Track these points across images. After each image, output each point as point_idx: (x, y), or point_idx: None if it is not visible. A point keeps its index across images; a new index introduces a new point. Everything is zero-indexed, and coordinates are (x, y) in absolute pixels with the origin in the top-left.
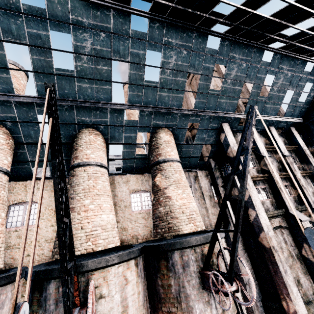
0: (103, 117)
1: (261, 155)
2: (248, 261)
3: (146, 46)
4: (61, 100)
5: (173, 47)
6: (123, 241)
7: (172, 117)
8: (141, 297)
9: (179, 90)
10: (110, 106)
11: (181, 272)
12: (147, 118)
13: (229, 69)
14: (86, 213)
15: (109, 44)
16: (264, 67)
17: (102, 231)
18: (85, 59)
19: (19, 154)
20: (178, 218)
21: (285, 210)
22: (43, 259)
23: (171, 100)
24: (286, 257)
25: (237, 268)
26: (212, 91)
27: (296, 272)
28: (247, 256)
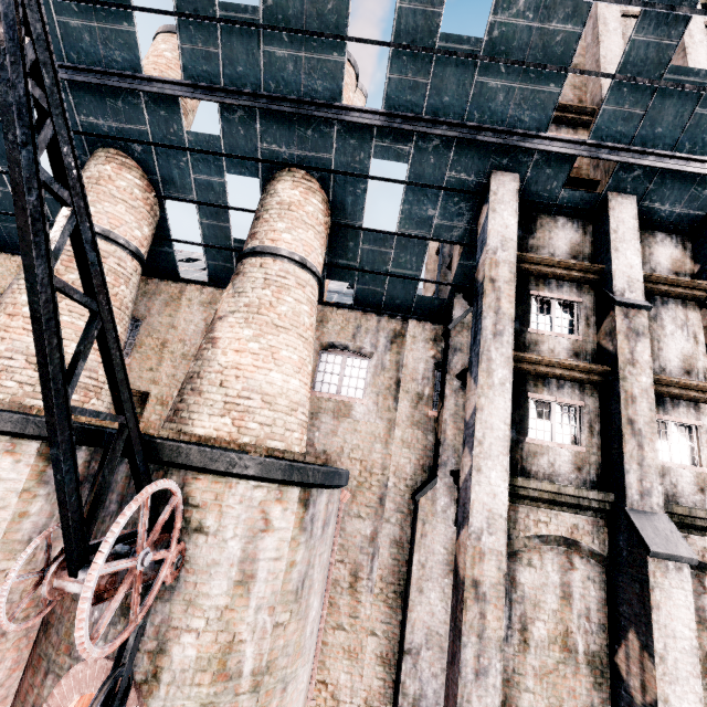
0: (134, 118)
1: (611, 297)
2: (444, 600)
3: None
4: None
5: None
6: (150, 425)
7: (316, 133)
8: (30, 525)
9: (327, 36)
10: (138, 85)
11: (113, 511)
12: (244, 133)
13: None
14: (9, 319)
15: None
16: None
17: (26, 365)
18: None
19: (2, 196)
20: (203, 393)
21: (616, 498)
22: (1, 403)
23: (307, 75)
24: (540, 641)
25: (406, 603)
26: (451, 42)
27: (556, 701)
28: (448, 586)
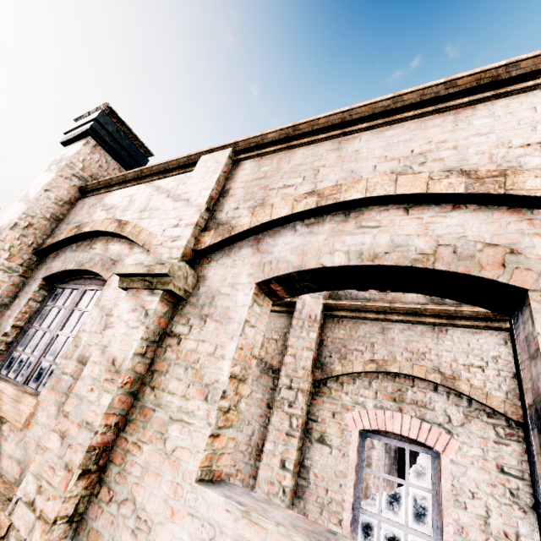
0: None
1: None
2: None
3: None
4: None
5: None
6: None
7: None
8: (386, 469)
9: None
10: None
11: None
12: None
13: None
14: None
15: None
16: None
17: None
18: None
19: None
20: None
21: None
22: None
23: None
24: None
25: None
26: None
27: None
28: None
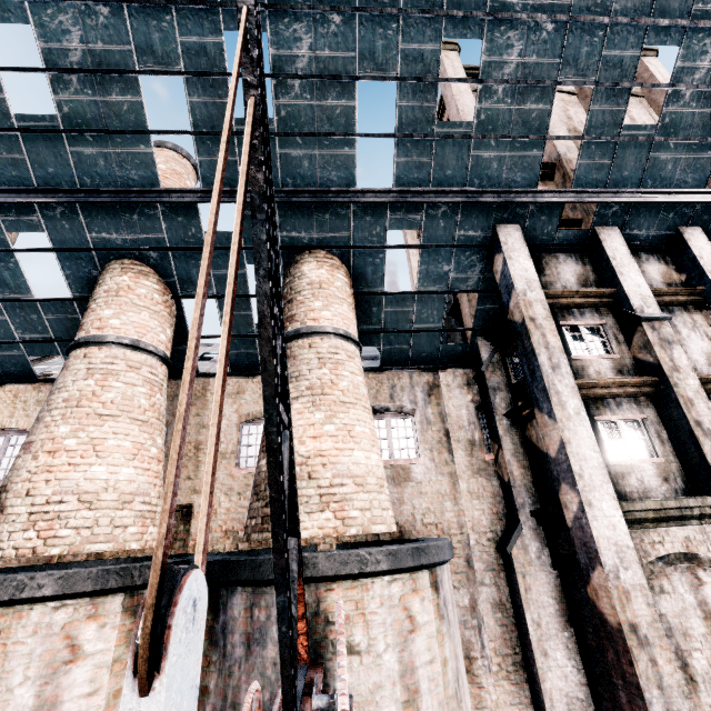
0: (150, 228)
1: (634, 315)
2: (571, 657)
3: (221, 20)
4: (44, 194)
5: (298, 9)
6: None
7: (333, 216)
8: None
9: (339, 135)
10: (156, 197)
11: (240, 657)
12: None
13: (496, 48)
14: (50, 457)
15: (123, 33)
16: (629, 21)
17: (79, 506)
18: (76, 82)
19: None
20: None
21: None
22: (15, 559)
23: (322, 168)
24: (705, 674)
25: (533, 673)
26: (447, 127)
27: None
28: (569, 640)
